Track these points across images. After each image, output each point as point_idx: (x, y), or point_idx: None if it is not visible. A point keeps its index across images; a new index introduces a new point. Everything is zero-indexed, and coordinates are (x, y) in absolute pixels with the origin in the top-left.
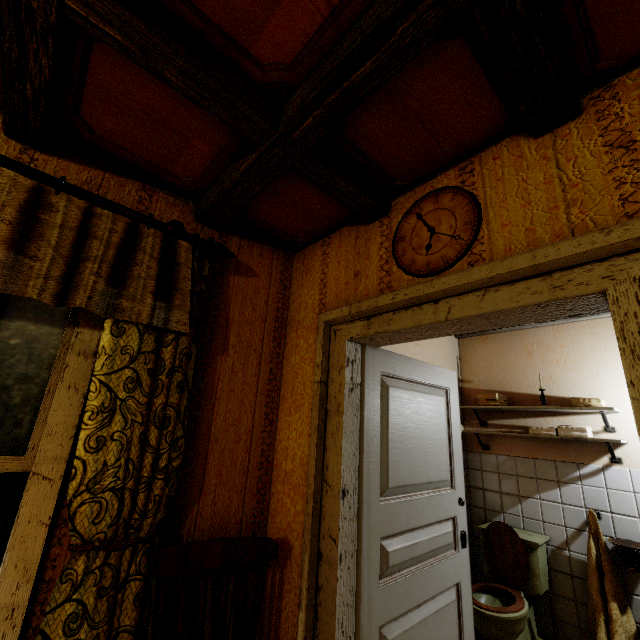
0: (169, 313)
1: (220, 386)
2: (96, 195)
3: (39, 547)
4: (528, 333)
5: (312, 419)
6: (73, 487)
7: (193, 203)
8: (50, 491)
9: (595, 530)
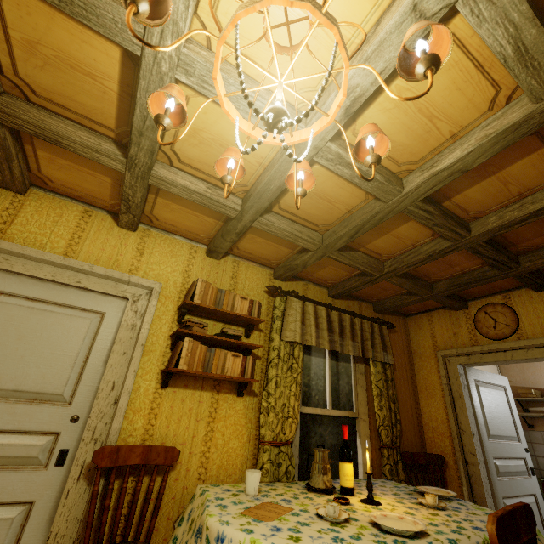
0: (387, 356)
1: (397, 385)
2: (360, 315)
3: (369, 445)
4: None
5: (446, 401)
6: (377, 423)
7: (371, 304)
8: (366, 425)
9: None
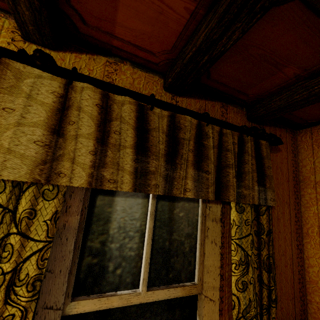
0: (265, 194)
1: (273, 230)
2: (220, 120)
3: None
4: None
5: None
6: (234, 314)
7: (245, 109)
8: (214, 308)
9: None
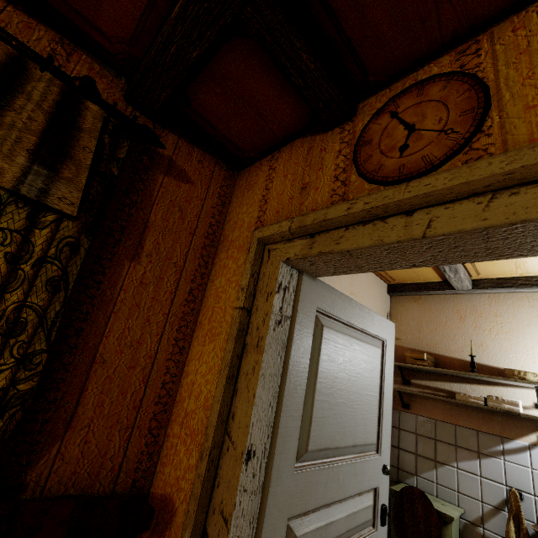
0: (51, 184)
1: (121, 297)
2: None
3: None
4: (462, 298)
5: (225, 352)
6: None
7: (126, 81)
8: None
9: (516, 512)
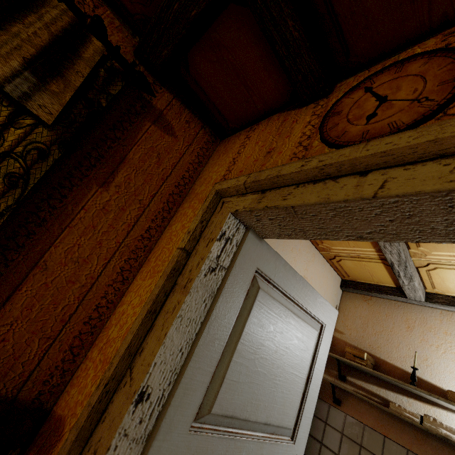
0: (36, 91)
1: (81, 215)
2: None
3: None
4: (413, 308)
5: (155, 287)
6: None
7: (139, 40)
8: None
9: None
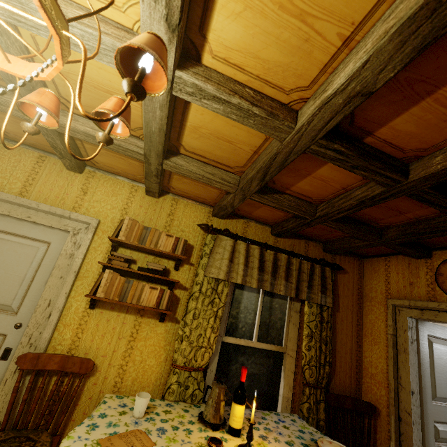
0: (326, 299)
1: (337, 326)
2: (300, 255)
3: (292, 380)
4: None
5: (388, 352)
6: (303, 362)
7: (321, 243)
8: (292, 361)
9: None
